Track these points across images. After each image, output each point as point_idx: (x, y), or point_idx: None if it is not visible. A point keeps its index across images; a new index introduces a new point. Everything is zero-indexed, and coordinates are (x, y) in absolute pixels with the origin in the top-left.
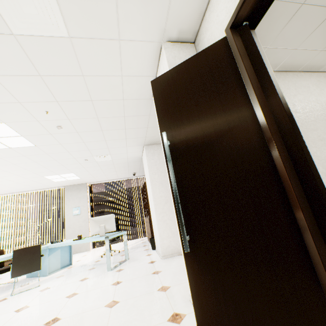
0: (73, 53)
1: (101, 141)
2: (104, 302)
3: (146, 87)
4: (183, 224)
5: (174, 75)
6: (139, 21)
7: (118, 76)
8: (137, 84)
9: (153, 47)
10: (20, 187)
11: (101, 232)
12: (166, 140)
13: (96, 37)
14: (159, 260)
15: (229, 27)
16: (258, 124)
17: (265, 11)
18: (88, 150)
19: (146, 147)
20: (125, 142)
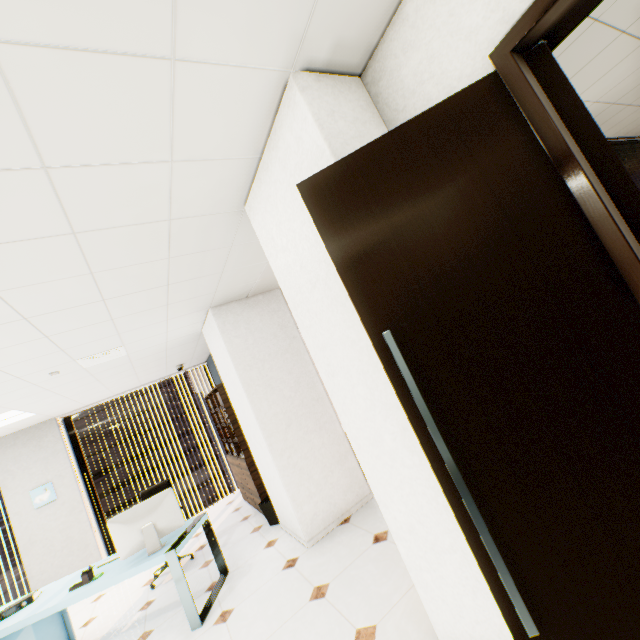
0: (2, 95)
1: (100, 324)
2: None
3: (234, 184)
4: (506, 568)
5: (369, 169)
6: (239, 5)
7: (160, 161)
8: (211, 179)
9: (266, 82)
10: None
11: (150, 544)
12: (400, 353)
13: (95, 47)
14: (304, 551)
15: (511, 48)
16: (627, 292)
17: (583, 18)
18: (60, 350)
19: (216, 313)
20: (163, 312)
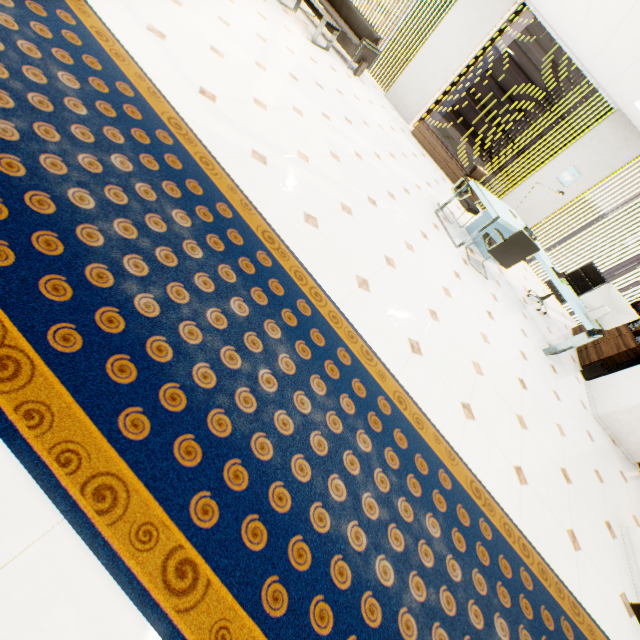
0: None
1: None
2: (553, 416)
3: None
4: None
5: None
6: None
7: None
8: None
9: None
10: (583, 47)
11: (593, 313)
12: None
13: None
14: (590, 412)
15: None
16: None
17: None
18: None
19: None
20: None
